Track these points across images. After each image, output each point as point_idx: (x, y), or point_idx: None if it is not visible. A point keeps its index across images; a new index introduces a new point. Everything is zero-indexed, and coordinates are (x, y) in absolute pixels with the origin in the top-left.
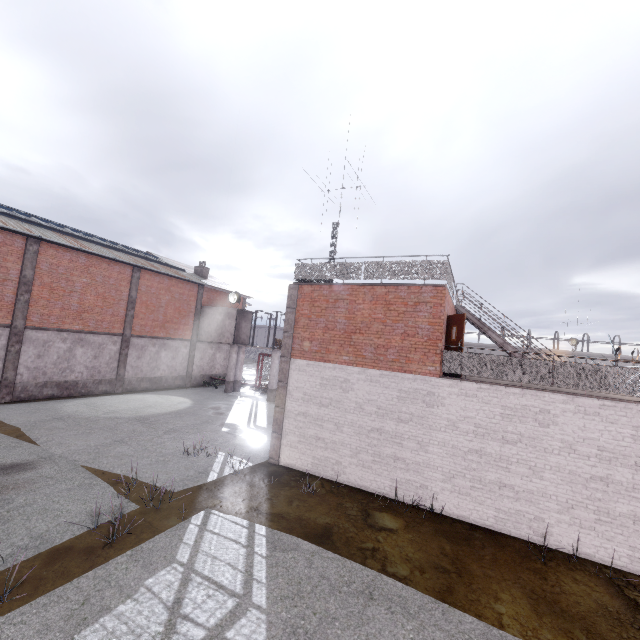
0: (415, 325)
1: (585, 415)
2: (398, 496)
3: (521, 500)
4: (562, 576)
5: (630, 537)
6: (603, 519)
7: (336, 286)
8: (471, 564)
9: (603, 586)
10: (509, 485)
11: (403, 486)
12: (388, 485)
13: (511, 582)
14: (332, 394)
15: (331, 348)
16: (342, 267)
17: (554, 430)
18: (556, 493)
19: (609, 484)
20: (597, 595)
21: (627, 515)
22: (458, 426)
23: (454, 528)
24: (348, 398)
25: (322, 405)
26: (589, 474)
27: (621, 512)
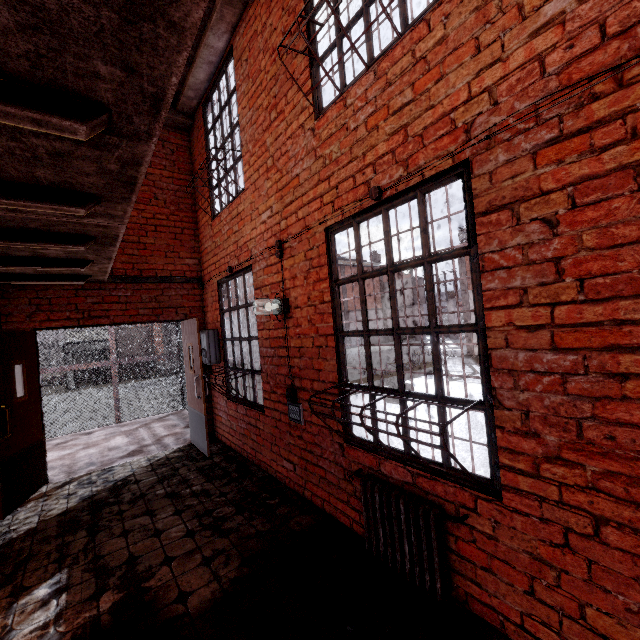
0: None
1: None
2: None
3: None
4: None
5: None
6: None
7: None
8: None
9: None
10: None
11: None
12: None
13: None
14: None
15: None
16: None
17: None
18: None
19: None
20: None
21: None
22: None
23: None
24: None
25: None
26: None
27: None
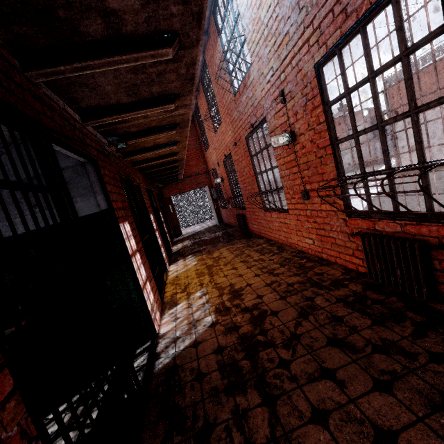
0: None
1: None
2: None
3: None
4: None
5: None
6: None
7: None
8: None
9: None
10: None
11: None
12: None
13: None
14: None
15: None
16: None
17: None
18: None
19: None
20: None
21: None
22: None
23: None
24: (428, 127)
25: None
26: None
27: None
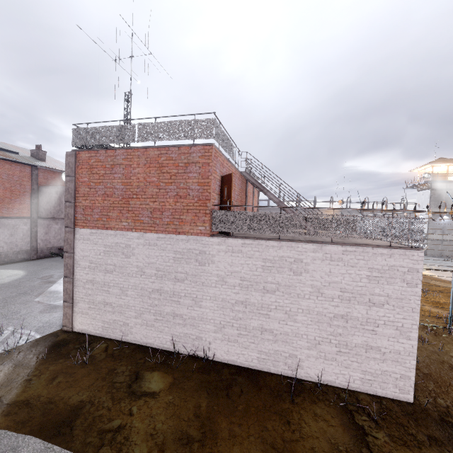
0: (186, 186)
1: (331, 261)
2: (178, 349)
3: (279, 341)
4: (305, 414)
5: (363, 363)
6: (343, 350)
7: (111, 151)
8: (221, 422)
9: (338, 417)
10: (269, 329)
11: (182, 339)
12: (169, 340)
13: (254, 438)
14: (115, 260)
15: (111, 215)
16: (117, 130)
17: (306, 277)
18: (306, 332)
19: (348, 320)
20: (332, 431)
21: (361, 345)
22: (226, 281)
23: (220, 376)
24: (130, 263)
25: (107, 272)
26: (333, 313)
27: (357, 343)
